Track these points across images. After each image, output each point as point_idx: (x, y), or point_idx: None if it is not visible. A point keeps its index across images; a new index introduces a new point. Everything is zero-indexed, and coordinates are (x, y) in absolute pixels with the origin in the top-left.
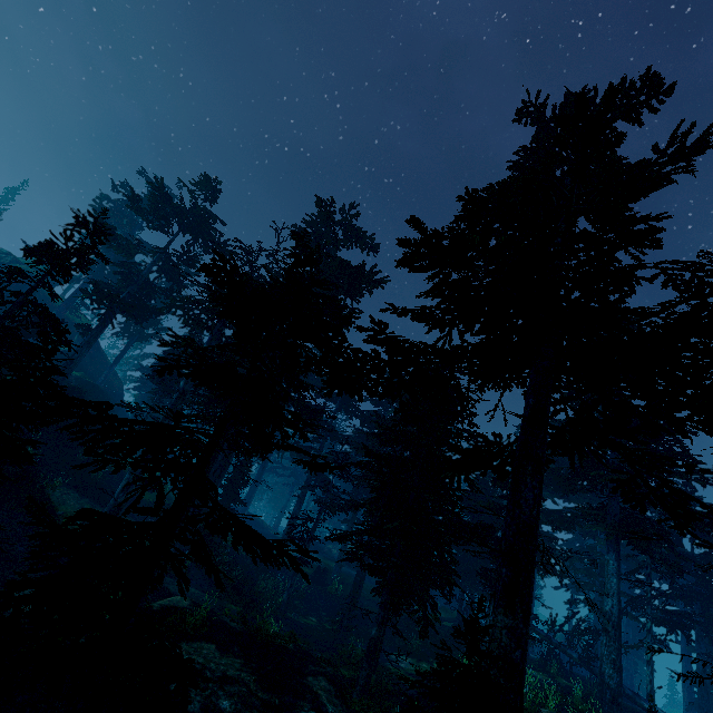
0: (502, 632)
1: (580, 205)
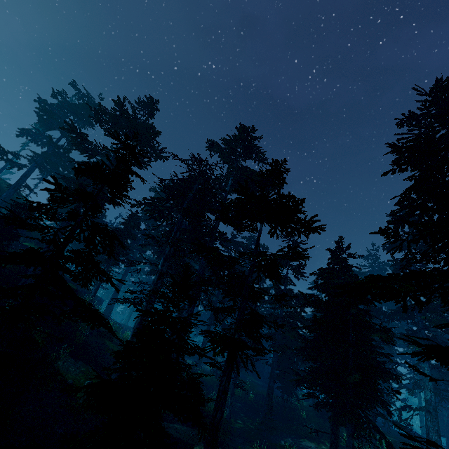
0: None
1: None
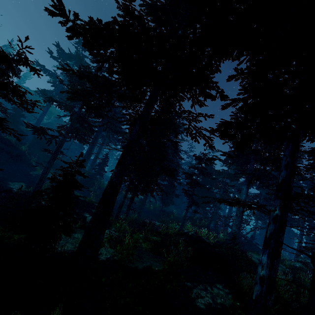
0: (113, 174)
1: (168, 0)
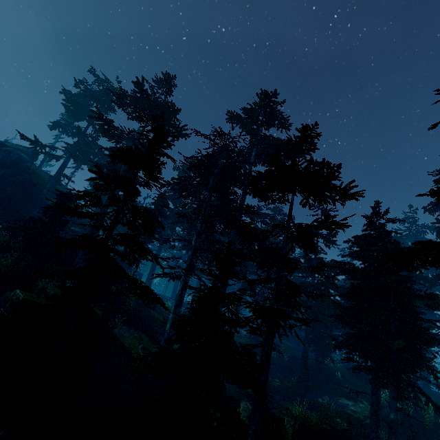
0: None
1: None
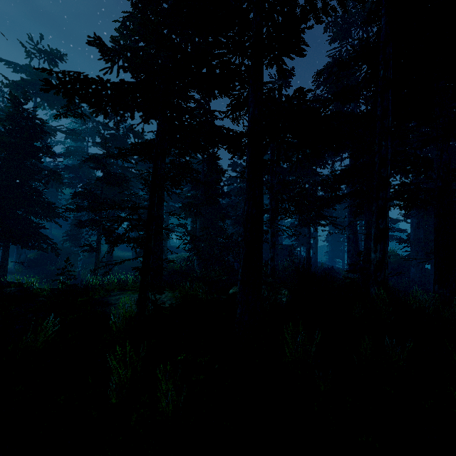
0: None
1: None
